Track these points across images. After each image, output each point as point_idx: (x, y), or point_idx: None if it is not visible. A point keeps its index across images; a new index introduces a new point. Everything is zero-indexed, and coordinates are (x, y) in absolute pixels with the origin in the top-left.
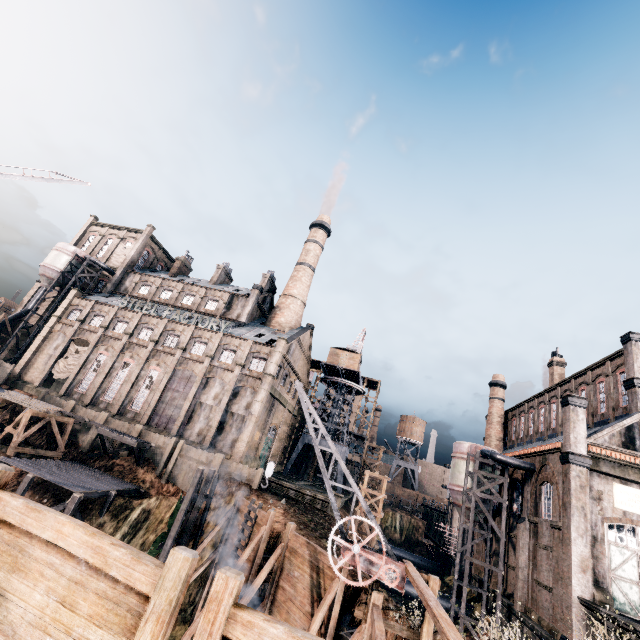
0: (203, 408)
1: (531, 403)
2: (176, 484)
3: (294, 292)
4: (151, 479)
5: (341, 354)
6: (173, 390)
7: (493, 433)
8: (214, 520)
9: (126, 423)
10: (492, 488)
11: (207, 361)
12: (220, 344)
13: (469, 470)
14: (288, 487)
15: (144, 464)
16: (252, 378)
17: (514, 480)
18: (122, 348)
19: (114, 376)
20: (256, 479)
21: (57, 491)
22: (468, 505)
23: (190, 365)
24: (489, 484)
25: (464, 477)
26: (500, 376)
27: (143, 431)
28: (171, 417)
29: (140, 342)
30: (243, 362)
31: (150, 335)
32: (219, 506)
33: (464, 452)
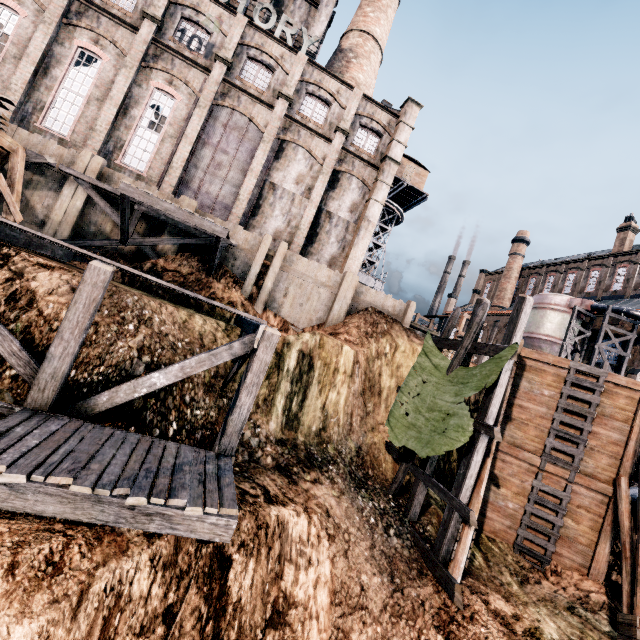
0: (278, 195)
1: (575, 265)
2: (280, 312)
3: (377, 32)
4: (240, 301)
5: (407, 165)
6: (214, 147)
7: (509, 287)
8: (388, 370)
9: (153, 189)
10: (617, 343)
11: (281, 106)
12: (302, 79)
13: (564, 322)
14: (416, 327)
15: (217, 274)
16: (361, 161)
17: (607, 335)
18: (64, 8)
19: (58, 77)
20: (408, 316)
21: (140, 313)
22: (552, 353)
23: (245, 104)
24: (617, 339)
25: (557, 328)
26: (528, 233)
27: (197, 212)
28: (218, 199)
29: (112, 10)
30: (347, 128)
31: (136, 0)
32: (384, 350)
33: (562, 305)
